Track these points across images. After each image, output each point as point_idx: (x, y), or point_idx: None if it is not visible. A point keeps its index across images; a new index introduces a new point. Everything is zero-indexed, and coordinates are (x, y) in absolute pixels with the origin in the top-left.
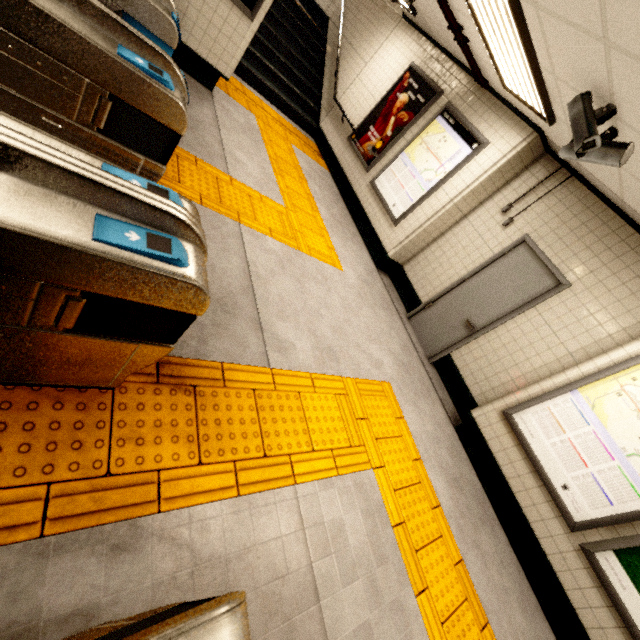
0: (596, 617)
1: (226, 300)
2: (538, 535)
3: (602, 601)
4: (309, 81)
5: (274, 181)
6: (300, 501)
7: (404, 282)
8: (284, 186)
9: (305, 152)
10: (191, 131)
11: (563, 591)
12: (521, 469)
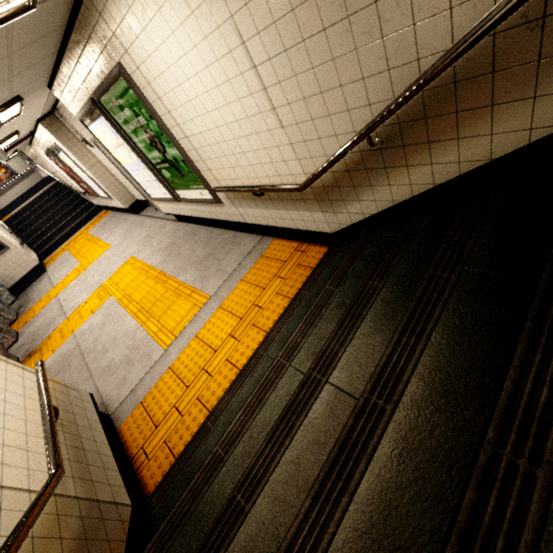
0: (206, 212)
1: (51, 321)
2: (192, 215)
3: (198, 206)
4: (76, 201)
5: (75, 261)
6: (76, 335)
7: (146, 201)
8: (81, 256)
9: (96, 224)
10: (38, 295)
11: (206, 219)
12: (171, 206)
